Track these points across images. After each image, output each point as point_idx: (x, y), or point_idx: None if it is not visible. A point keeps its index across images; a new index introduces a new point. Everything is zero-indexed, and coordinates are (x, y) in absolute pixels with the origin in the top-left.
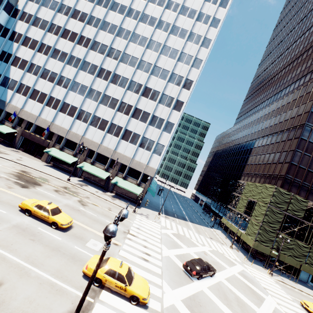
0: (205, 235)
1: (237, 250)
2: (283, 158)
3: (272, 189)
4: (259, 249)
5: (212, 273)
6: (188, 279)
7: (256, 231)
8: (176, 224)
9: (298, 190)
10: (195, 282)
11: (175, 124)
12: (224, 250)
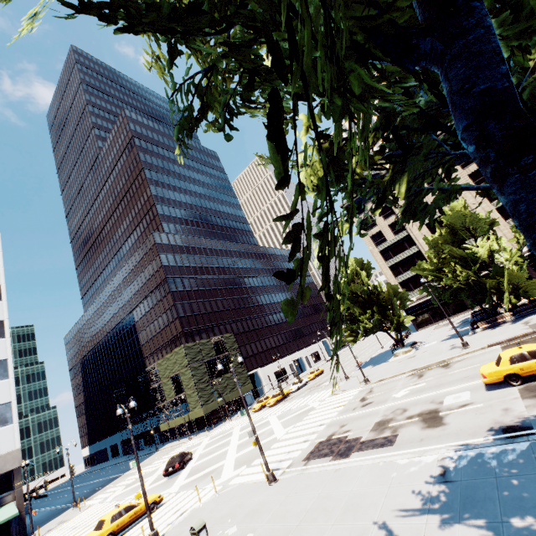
0: (158, 459)
1: (197, 435)
2: (171, 316)
3: (182, 349)
4: (210, 409)
5: (191, 455)
6: (177, 476)
7: (197, 397)
8: (115, 486)
9: (199, 335)
10: (183, 471)
11: (11, 359)
12: (186, 446)
